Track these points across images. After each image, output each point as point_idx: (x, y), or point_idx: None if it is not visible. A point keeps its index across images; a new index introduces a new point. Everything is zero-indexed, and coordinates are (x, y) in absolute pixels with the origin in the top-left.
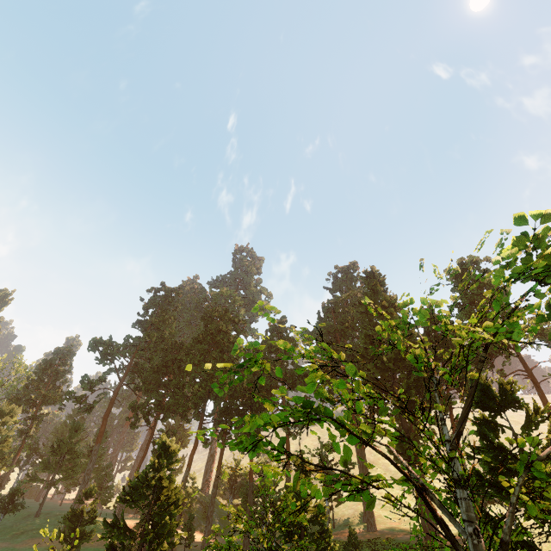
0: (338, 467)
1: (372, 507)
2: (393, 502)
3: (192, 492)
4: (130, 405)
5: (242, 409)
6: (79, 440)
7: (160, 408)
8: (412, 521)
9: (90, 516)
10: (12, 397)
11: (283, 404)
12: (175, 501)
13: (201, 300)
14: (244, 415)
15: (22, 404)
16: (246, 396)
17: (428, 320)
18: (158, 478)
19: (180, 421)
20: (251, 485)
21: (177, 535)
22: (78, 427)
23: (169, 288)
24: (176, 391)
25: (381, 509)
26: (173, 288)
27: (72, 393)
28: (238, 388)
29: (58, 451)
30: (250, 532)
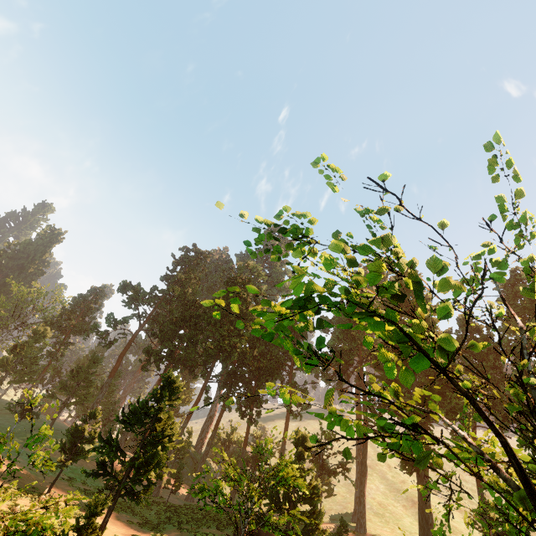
0: (332, 462)
1: (423, 464)
2: (456, 465)
3: (186, 445)
4: (145, 349)
5: (248, 377)
6: (95, 371)
7: (171, 357)
8: (406, 535)
9: (91, 436)
10: (47, 320)
11: (289, 382)
12: (169, 435)
13: (227, 268)
14: (249, 383)
15: (55, 329)
16: (255, 365)
17: (463, 327)
18: (158, 408)
19: (187, 379)
20: (244, 452)
21: (166, 469)
22: (97, 360)
23: (199, 250)
24: (189, 344)
25: (372, 514)
26: (203, 251)
27: (97, 326)
28: (248, 355)
29: (76, 376)
30: (240, 487)
